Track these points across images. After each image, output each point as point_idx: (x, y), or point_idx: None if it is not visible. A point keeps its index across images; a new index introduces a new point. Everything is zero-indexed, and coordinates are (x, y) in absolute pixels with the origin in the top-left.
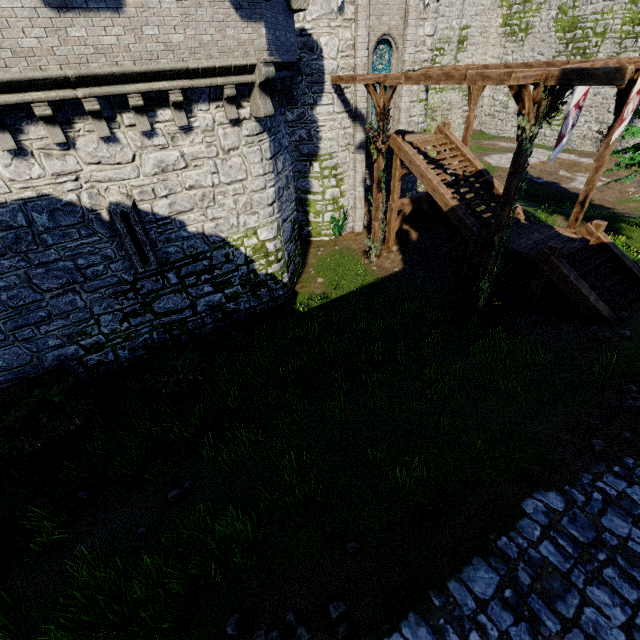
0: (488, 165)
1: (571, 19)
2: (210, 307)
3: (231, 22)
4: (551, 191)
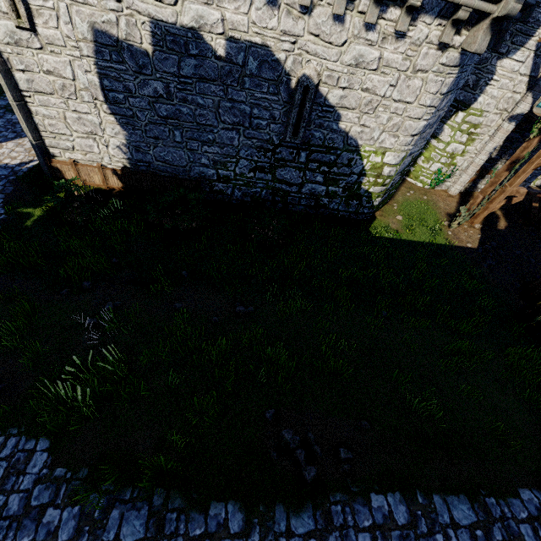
0: None
1: None
2: (311, 193)
3: None
4: None
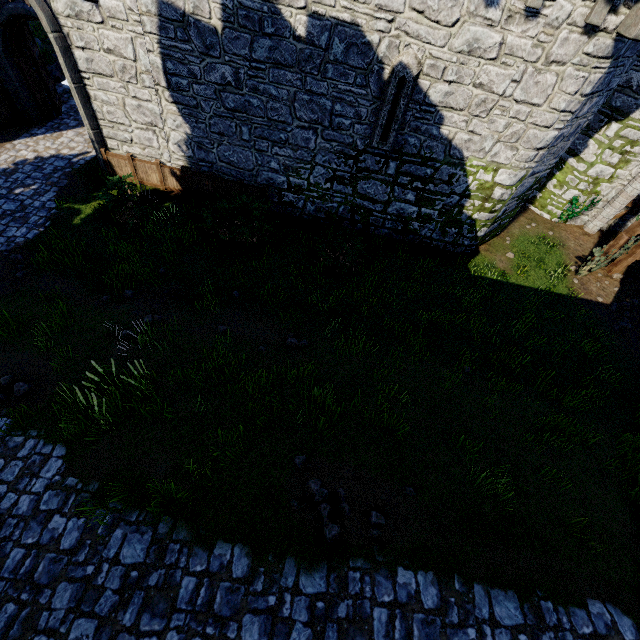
0: None
1: None
2: (399, 214)
3: None
4: None
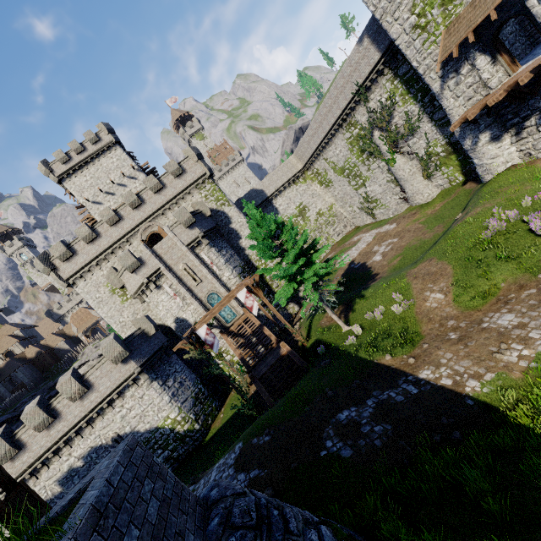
0: (336, 268)
1: (339, 169)
2: (165, 459)
3: (122, 368)
4: (358, 274)
